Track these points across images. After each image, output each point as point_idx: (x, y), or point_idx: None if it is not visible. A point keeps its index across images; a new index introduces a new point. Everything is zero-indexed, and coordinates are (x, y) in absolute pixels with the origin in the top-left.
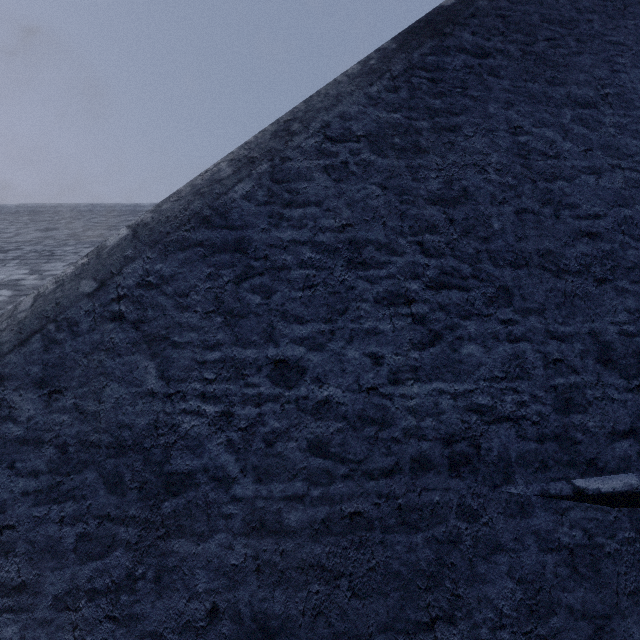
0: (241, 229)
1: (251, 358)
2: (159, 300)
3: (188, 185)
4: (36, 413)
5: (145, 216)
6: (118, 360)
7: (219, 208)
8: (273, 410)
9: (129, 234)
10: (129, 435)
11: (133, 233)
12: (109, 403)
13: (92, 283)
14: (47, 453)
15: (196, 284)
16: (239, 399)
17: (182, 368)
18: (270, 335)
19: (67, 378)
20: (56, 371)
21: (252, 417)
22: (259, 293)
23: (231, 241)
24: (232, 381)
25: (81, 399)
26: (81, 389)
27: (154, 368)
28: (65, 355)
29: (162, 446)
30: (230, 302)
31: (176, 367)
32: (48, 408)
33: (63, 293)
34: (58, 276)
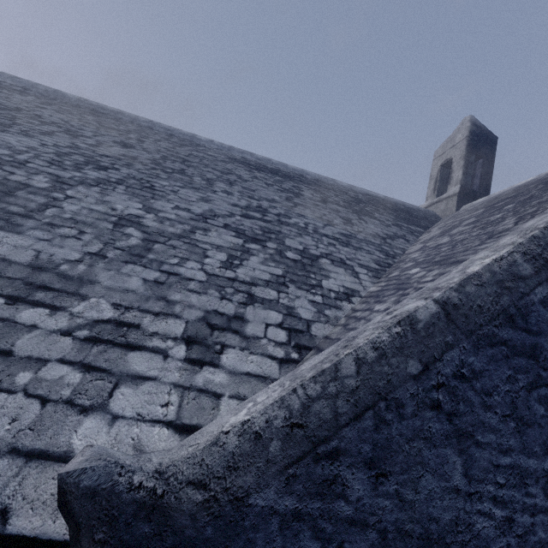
0: (536, 335)
1: (532, 468)
2: (469, 395)
3: (486, 269)
4: (364, 494)
5: (450, 294)
6: (433, 451)
7: (522, 308)
8: (542, 521)
9: (440, 312)
10: (435, 528)
11: (445, 313)
12: (423, 494)
13: (418, 365)
14: (370, 537)
15: (498, 384)
16: (520, 507)
17: (481, 468)
18: (547, 448)
19: (391, 462)
20: (383, 453)
21: (527, 525)
22: (543, 404)
23: (528, 346)
24: (516, 488)
25: (401, 486)
26: (402, 476)
27: (460, 464)
28: (391, 437)
29: (459, 543)
30: (522, 409)
31: (477, 466)
32: (374, 491)
33: (392, 369)
34: (374, 340)
